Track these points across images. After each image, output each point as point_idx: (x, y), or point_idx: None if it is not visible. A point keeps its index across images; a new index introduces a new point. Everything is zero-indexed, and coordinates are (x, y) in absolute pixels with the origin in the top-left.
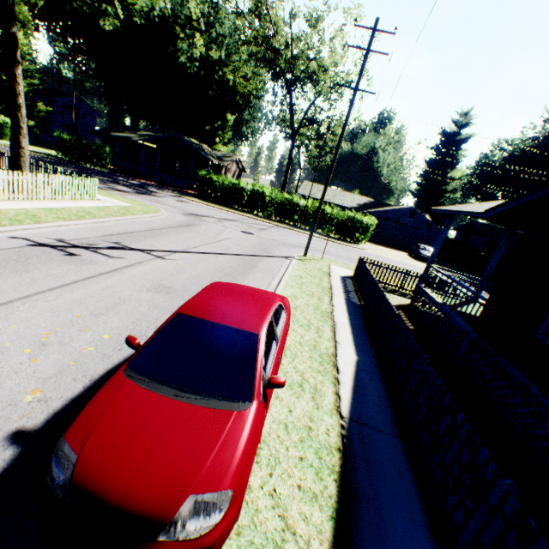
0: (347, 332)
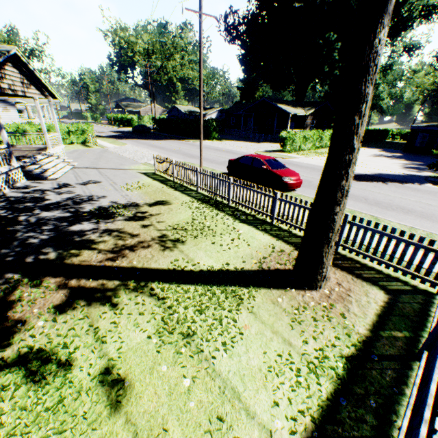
0: None
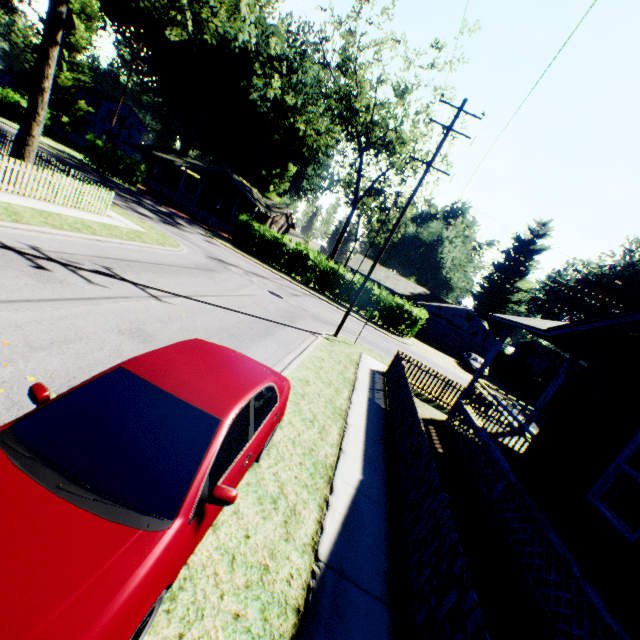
0: (359, 440)
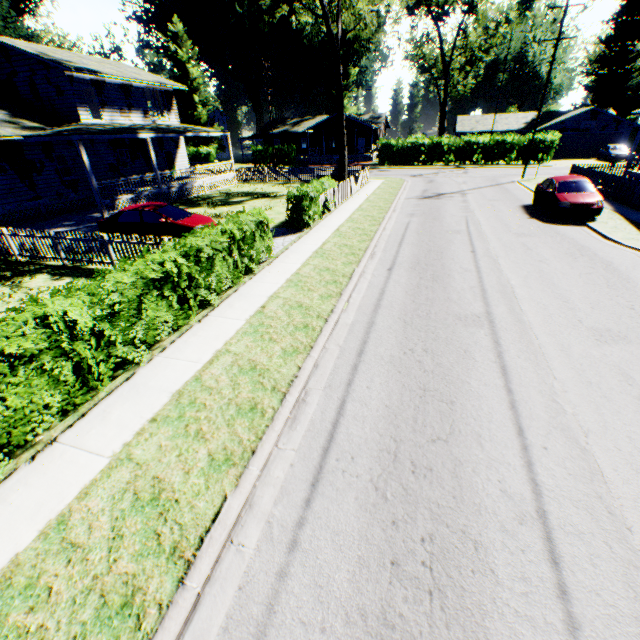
0: None
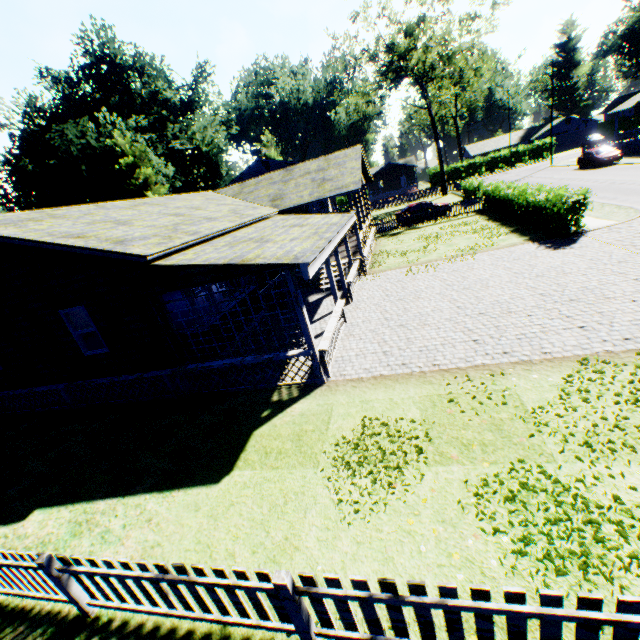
0: None
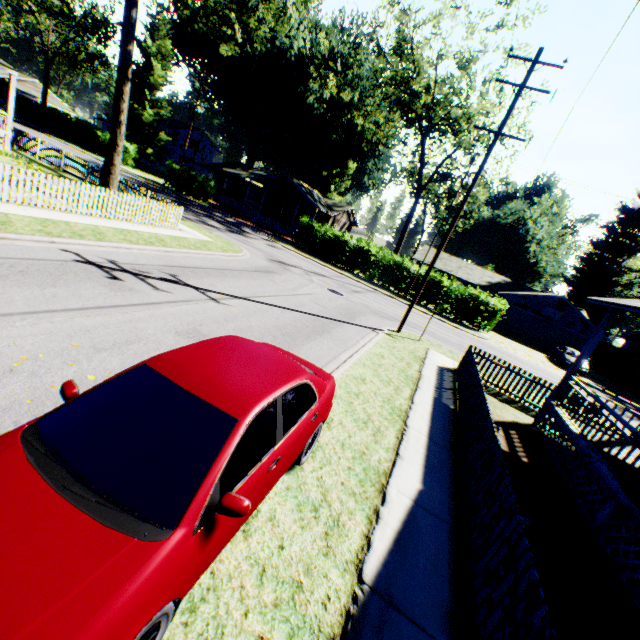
0: (420, 444)
